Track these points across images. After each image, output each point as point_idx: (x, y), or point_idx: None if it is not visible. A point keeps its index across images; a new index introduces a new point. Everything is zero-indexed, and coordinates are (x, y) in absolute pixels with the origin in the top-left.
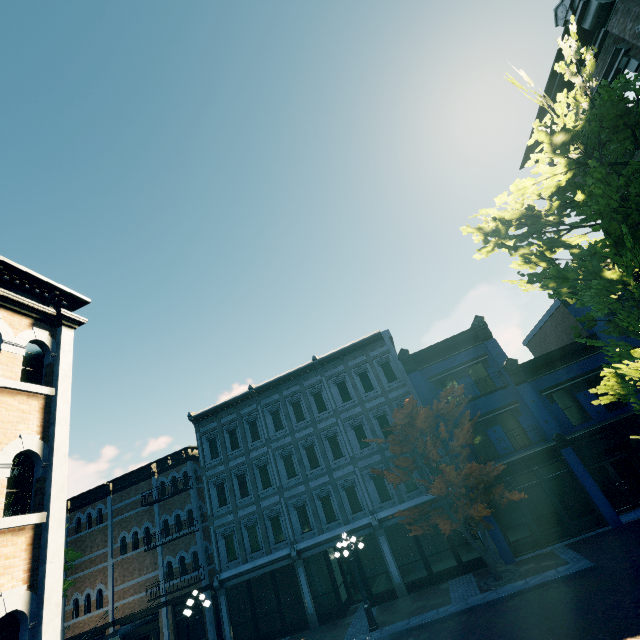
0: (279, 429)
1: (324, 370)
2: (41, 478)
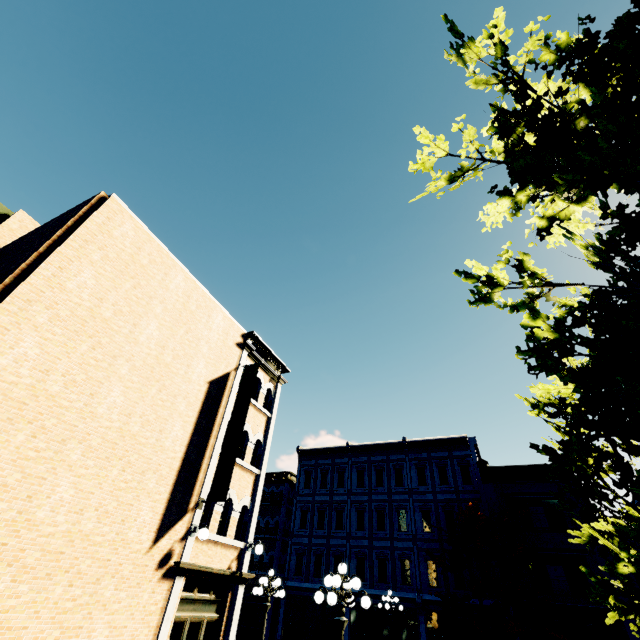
0: (360, 486)
1: (409, 451)
2: (260, 454)
